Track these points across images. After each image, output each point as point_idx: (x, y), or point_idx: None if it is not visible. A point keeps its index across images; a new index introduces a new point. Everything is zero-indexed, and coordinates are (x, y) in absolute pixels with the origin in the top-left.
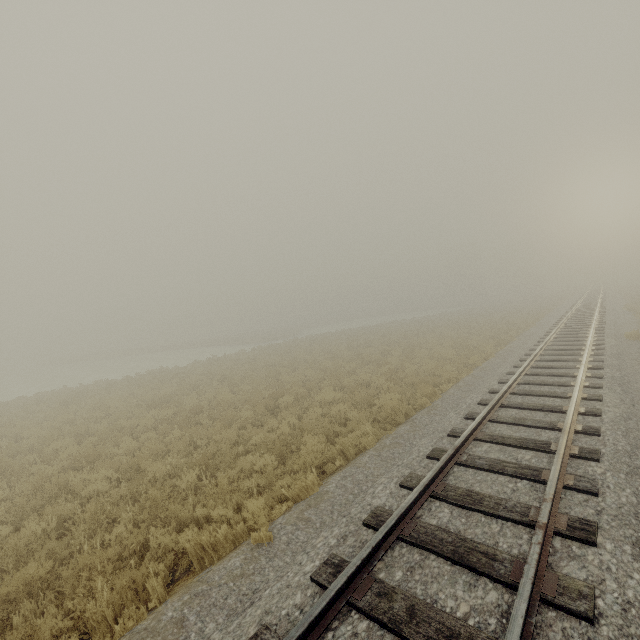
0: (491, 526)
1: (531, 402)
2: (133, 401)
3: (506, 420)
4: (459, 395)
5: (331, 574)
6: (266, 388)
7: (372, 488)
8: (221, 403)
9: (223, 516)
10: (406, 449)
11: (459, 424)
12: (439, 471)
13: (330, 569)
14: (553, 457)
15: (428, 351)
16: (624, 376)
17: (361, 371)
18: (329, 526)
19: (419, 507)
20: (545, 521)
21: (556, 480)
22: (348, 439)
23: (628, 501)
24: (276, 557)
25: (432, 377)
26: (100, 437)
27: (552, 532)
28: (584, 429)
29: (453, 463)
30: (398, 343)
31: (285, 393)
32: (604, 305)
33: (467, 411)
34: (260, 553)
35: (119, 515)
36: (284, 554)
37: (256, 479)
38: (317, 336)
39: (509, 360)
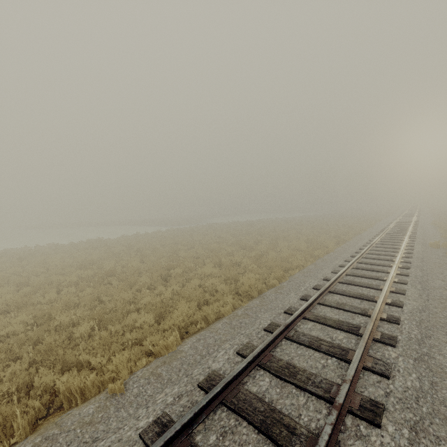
0: (299, 398)
1: (352, 290)
2: (69, 261)
3: (330, 304)
4: (301, 279)
5: (156, 433)
6: (166, 260)
7: (216, 352)
8: (129, 269)
9: (99, 363)
10: (251, 320)
11: (295, 303)
12: (268, 344)
13: (157, 428)
14: (360, 339)
15: (288, 243)
16: (424, 276)
17: (237, 253)
18: (173, 383)
19: (245, 375)
20: (341, 402)
21: (357, 363)
22: (211, 307)
23: (412, 385)
24: (123, 408)
25: (286, 263)
26: (33, 288)
27: (346, 411)
28: (388, 317)
29: (282, 337)
30: (268, 235)
31: (178, 265)
32: (418, 220)
33: (304, 293)
34: (112, 403)
35: (22, 354)
36: (130, 406)
37: (135, 333)
38: (214, 224)
39: (343, 255)
